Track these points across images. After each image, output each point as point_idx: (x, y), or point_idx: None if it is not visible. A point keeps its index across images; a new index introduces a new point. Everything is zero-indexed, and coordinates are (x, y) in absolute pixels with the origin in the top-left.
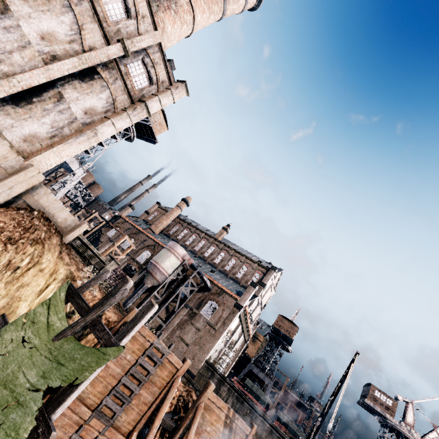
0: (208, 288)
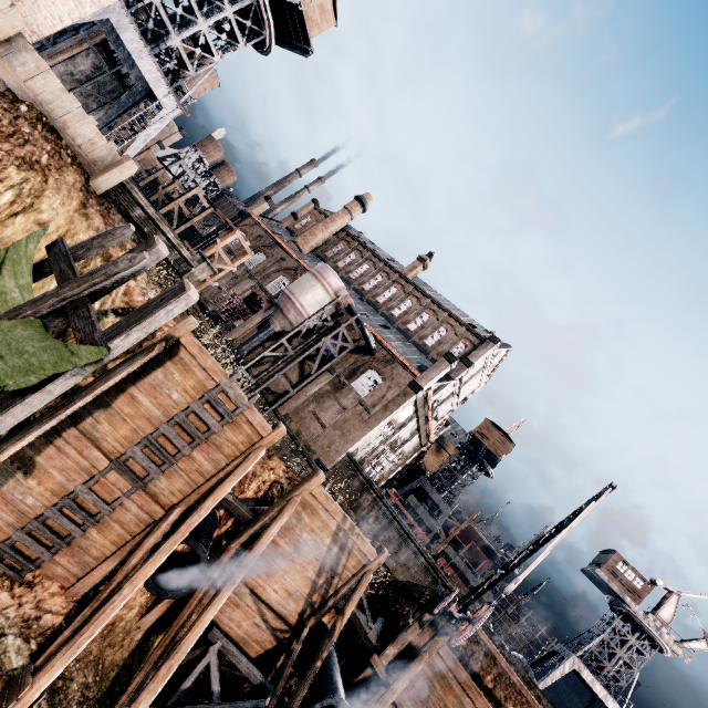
0: (371, 349)
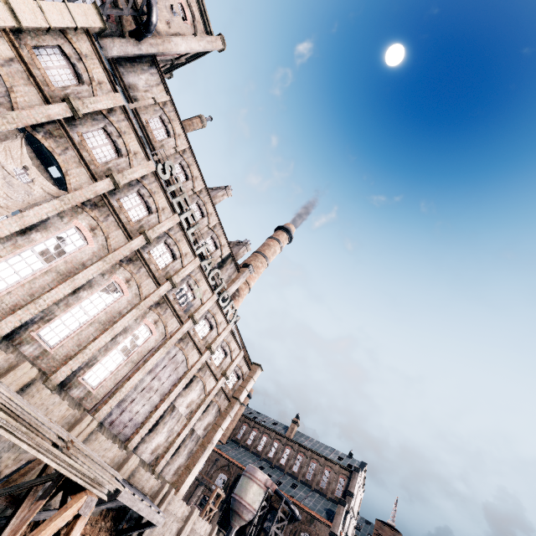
0: (298, 517)
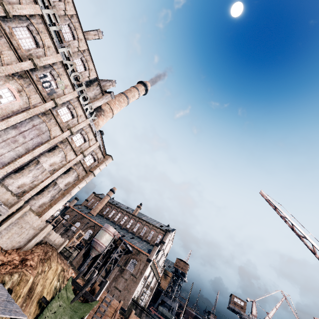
0: (130, 251)
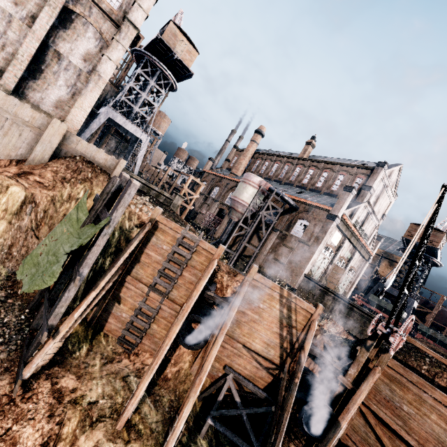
0: (293, 207)
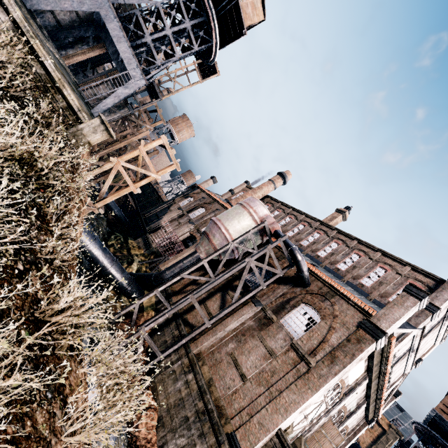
0: (303, 278)
